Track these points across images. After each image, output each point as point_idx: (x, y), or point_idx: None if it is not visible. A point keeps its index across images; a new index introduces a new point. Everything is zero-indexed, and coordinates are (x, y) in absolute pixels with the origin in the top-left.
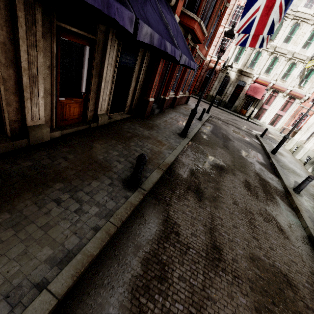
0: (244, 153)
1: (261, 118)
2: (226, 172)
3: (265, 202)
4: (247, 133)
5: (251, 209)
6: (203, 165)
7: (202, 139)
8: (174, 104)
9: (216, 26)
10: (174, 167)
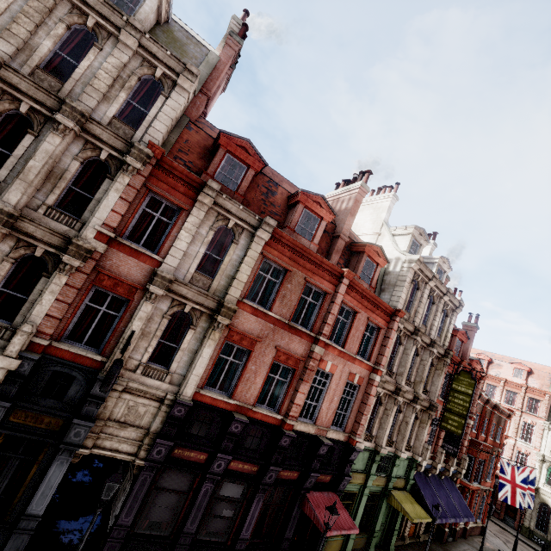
0: None
1: None
2: None
3: None
4: None
5: None
6: None
7: None
8: (466, 534)
9: (494, 464)
10: None
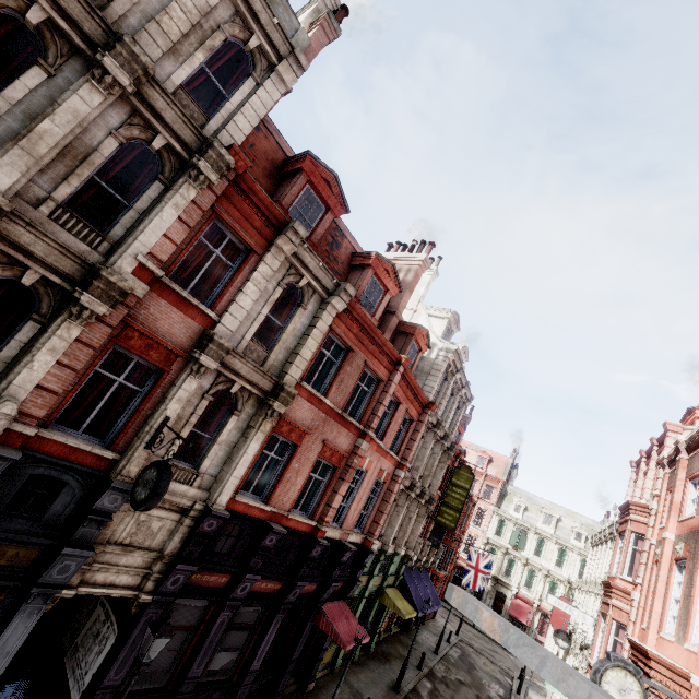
0: (485, 682)
1: None
2: (465, 685)
3: None
4: (502, 670)
5: None
6: (450, 676)
7: (450, 660)
8: (424, 620)
9: (455, 550)
10: (433, 670)
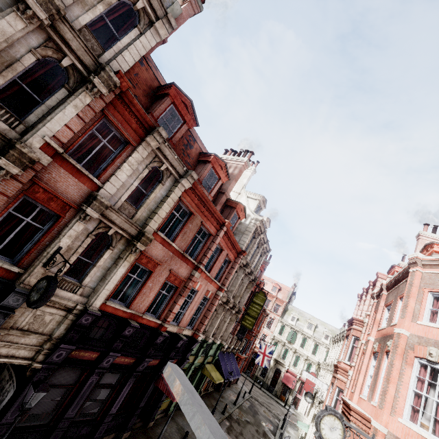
0: (262, 422)
1: (298, 407)
2: (250, 424)
3: (261, 437)
4: (274, 415)
5: (255, 435)
6: (241, 418)
7: (243, 409)
8: (230, 384)
9: (253, 342)
10: (232, 414)
